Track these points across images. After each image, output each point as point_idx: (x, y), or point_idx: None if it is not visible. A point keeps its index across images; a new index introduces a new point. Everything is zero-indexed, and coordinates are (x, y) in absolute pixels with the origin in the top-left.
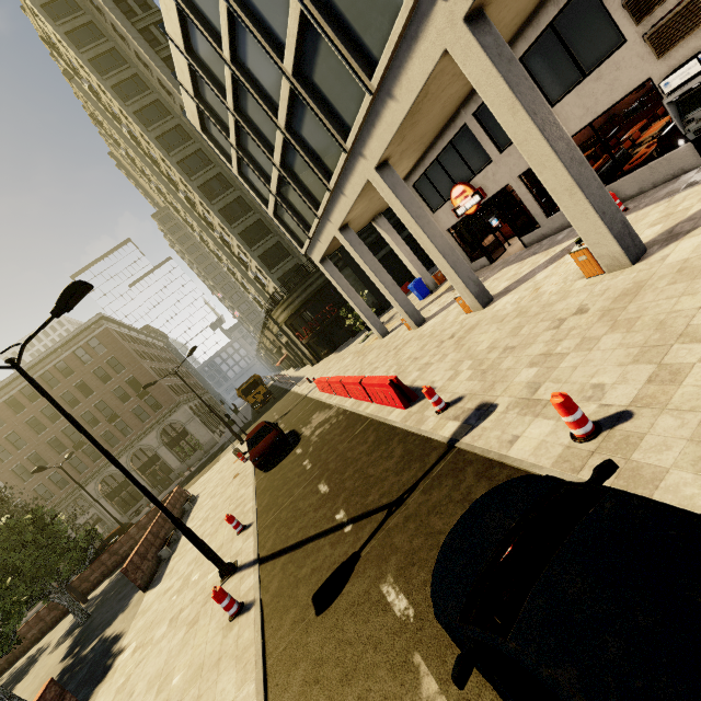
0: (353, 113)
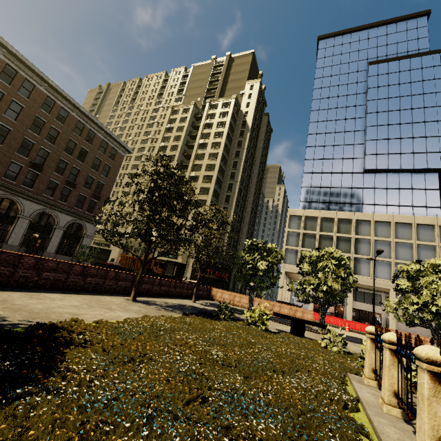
0: (359, 273)
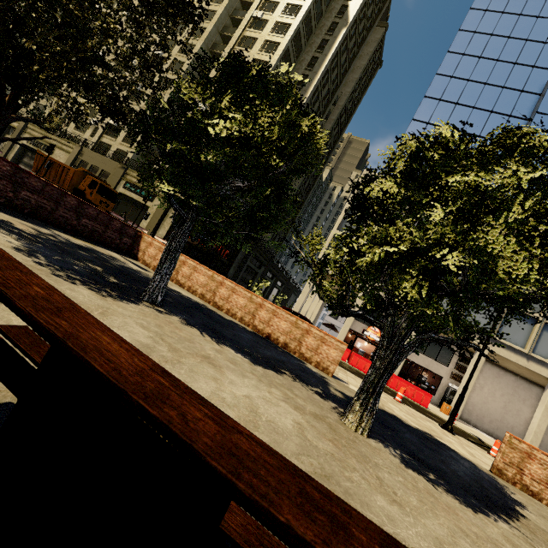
0: None
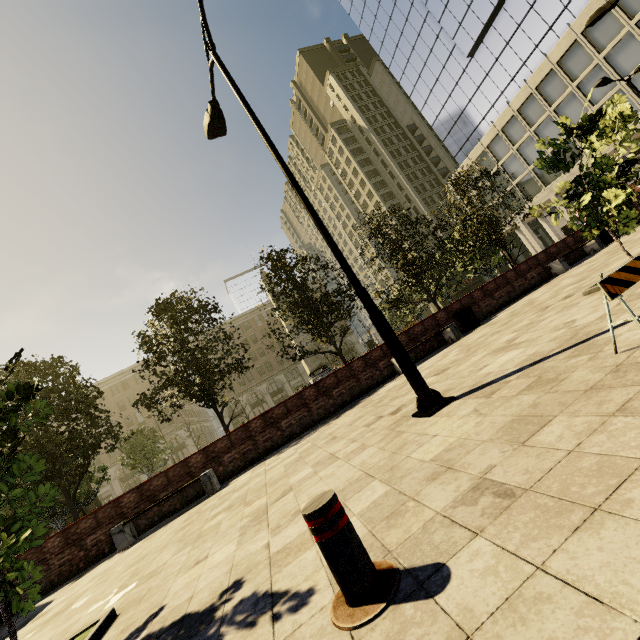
0: (551, 180)
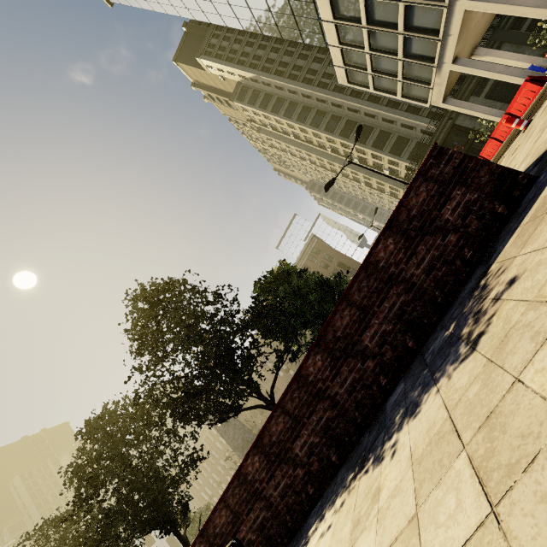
0: None
